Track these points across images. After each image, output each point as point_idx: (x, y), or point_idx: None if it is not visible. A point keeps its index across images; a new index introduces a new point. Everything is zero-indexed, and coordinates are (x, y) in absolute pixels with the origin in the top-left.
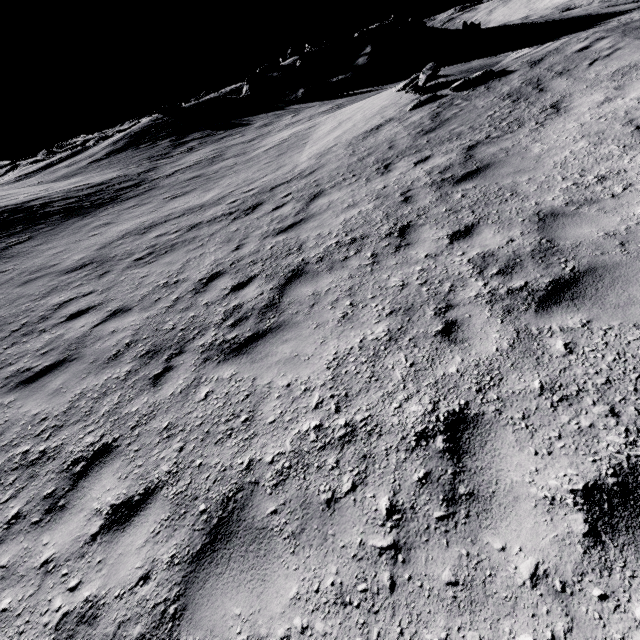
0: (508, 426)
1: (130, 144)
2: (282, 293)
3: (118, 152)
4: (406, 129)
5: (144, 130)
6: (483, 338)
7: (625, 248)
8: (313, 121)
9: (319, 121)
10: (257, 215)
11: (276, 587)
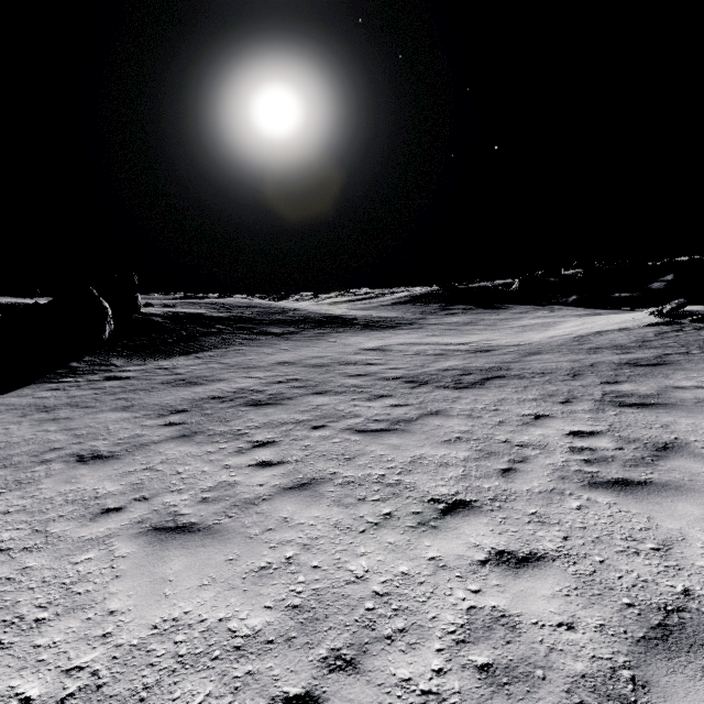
0: (563, 420)
1: (410, 301)
2: (487, 380)
3: (400, 304)
4: (629, 335)
5: (423, 295)
6: (579, 406)
7: (696, 403)
8: (564, 318)
9: (568, 319)
10: (487, 354)
11: (452, 422)
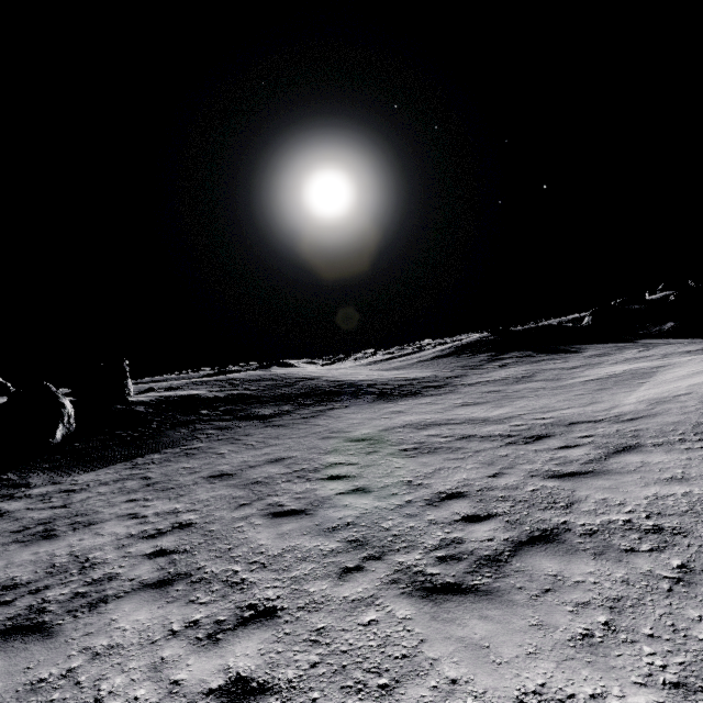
0: None
1: (453, 353)
2: (515, 551)
3: (441, 357)
4: None
5: (470, 344)
6: None
7: None
8: (666, 360)
9: (675, 361)
10: (536, 447)
11: None
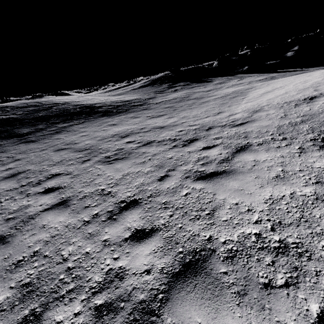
0: None
1: (151, 84)
2: (167, 294)
3: (144, 86)
4: None
5: (159, 78)
6: None
7: None
8: (251, 85)
9: (255, 85)
10: (190, 149)
11: None
